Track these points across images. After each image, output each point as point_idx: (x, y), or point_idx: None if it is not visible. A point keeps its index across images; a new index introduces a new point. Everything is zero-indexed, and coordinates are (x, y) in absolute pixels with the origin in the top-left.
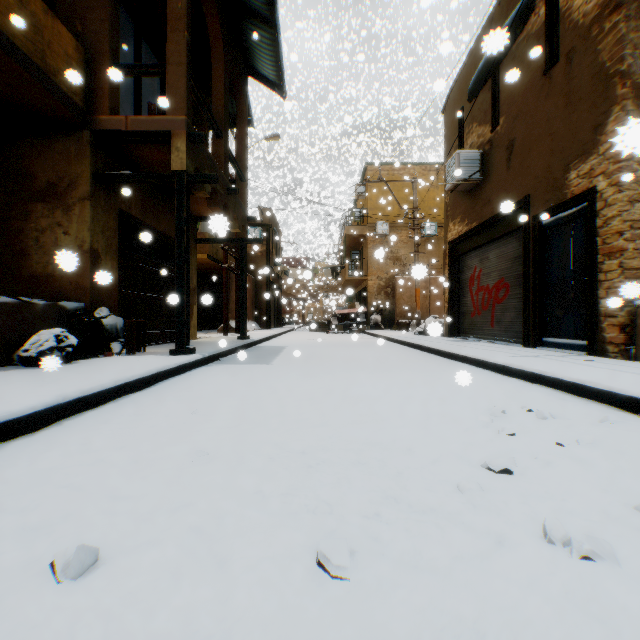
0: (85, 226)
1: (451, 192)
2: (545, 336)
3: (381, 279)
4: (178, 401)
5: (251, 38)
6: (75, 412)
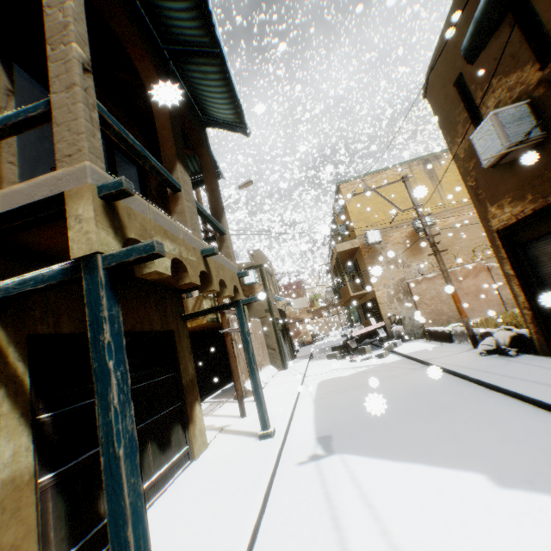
0: None
1: (491, 168)
2: None
3: (388, 287)
4: None
5: (197, 80)
6: None
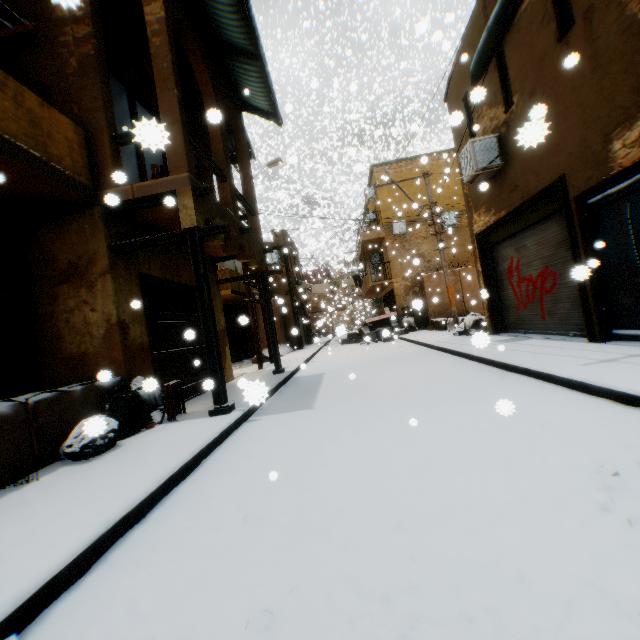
0: (109, 300)
1: (470, 183)
2: (614, 328)
3: (407, 279)
4: (226, 495)
5: (239, 75)
6: (120, 534)
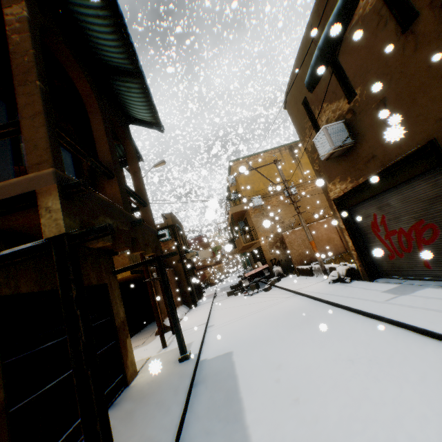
0: None
1: (326, 160)
2: None
3: (269, 238)
4: None
5: (122, 92)
6: None
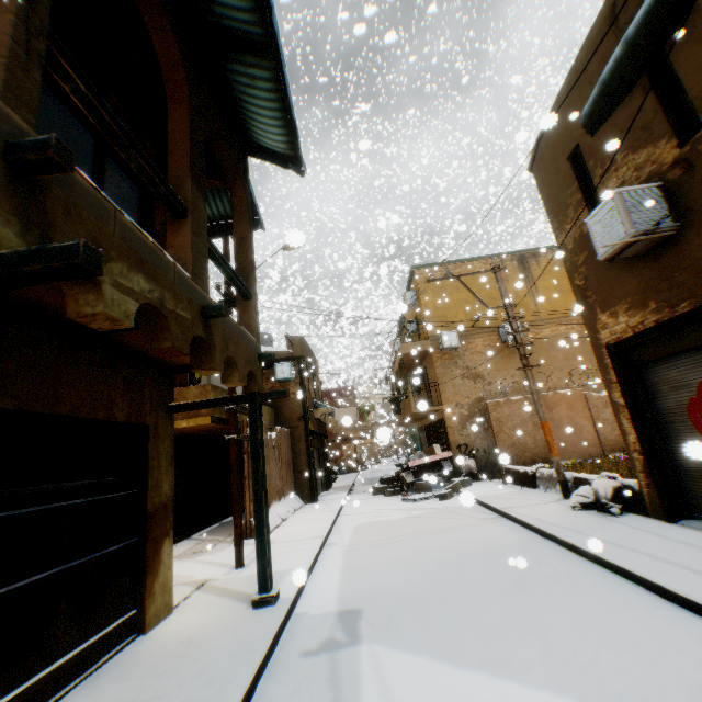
0: None
1: (608, 261)
2: None
3: (462, 406)
4: None
5: (241, 87)
6: None
